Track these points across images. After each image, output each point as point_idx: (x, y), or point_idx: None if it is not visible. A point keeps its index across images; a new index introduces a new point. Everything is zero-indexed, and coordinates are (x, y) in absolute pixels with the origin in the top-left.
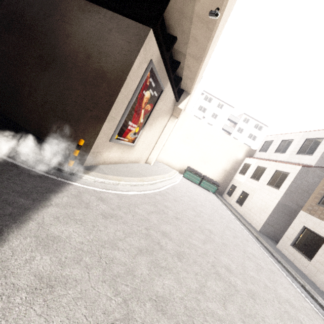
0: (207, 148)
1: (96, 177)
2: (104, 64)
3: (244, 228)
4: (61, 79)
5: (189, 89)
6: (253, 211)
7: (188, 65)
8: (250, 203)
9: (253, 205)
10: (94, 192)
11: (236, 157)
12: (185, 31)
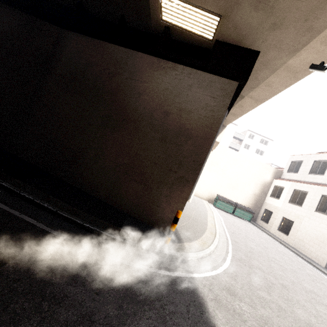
0: (233, 173)
1: (196, 253)
2: (186, 121)
3: (314, 268)
4: (134, 139)
5: (228, 122)
6: (307, 242)
7: (241, 104)
8: (300, 232)
9: (304, 235)
10: (214, 280)
11: (264, 179)
12: (258, 79)
